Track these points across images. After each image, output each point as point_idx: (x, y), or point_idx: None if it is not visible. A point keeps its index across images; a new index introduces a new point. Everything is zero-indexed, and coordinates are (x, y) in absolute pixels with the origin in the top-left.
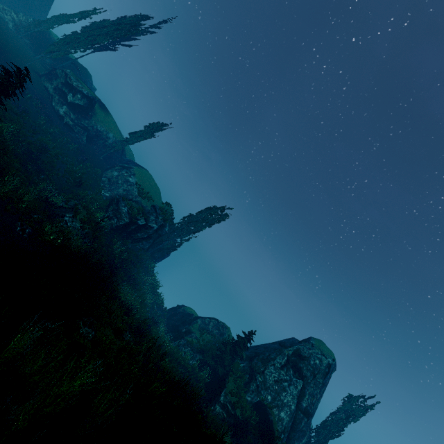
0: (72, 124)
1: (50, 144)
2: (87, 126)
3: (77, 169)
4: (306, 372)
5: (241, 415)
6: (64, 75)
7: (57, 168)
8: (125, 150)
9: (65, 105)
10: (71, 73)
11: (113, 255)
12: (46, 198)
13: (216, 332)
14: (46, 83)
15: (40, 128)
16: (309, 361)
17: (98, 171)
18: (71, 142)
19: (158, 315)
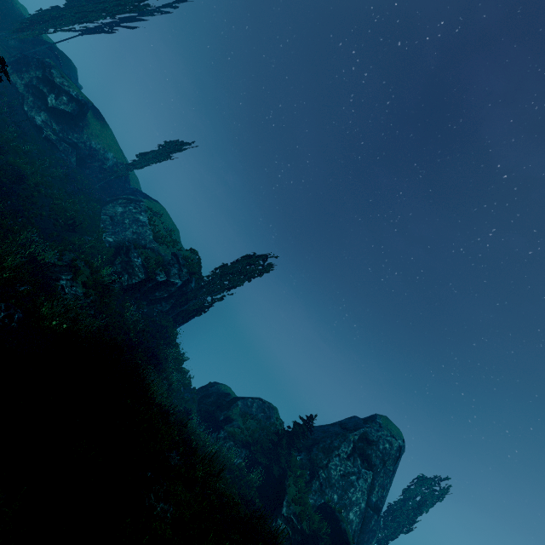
0: (55, 139)
1: (27, 169)
2: (77, 142)
3: (68, 206)
4: (376, 460)
5: (308, 527)
6: (41, 67)
7: (39, 205)
8: (129, 176)
9: (44, 110)
10: (52, 65)
11: (126, 326)
12: (32, 255)
13: (261, 416)
14: (12, 76)
15: (9, 145)
16: (377, 445)
17: (95, 207)
18: (56, 165)
19: (187, 399)
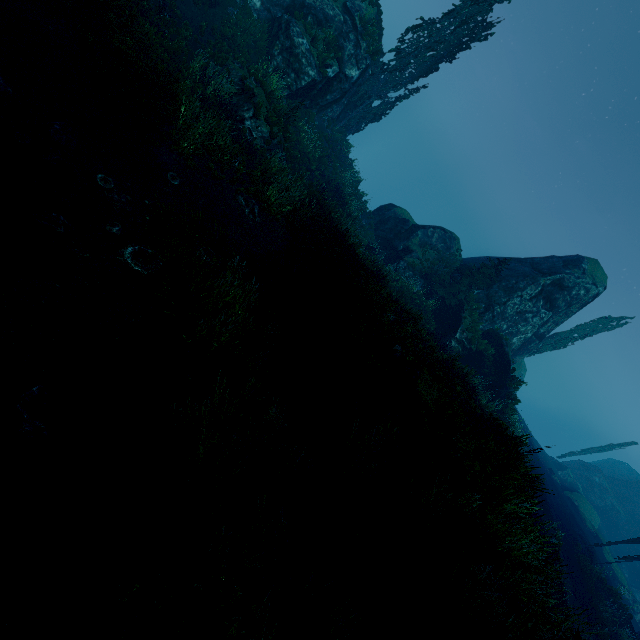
0: None
1: None
2: None
3: None
4: (561, 303)
5: (475, 347)
6: None
7: None
8: None
9: None
10: None
11: (304, 155)
12: (216, 98)
13: (440, 247)
14: None
15: None
16: (570, 291)
17: None
18: None
19: (365, 228)
